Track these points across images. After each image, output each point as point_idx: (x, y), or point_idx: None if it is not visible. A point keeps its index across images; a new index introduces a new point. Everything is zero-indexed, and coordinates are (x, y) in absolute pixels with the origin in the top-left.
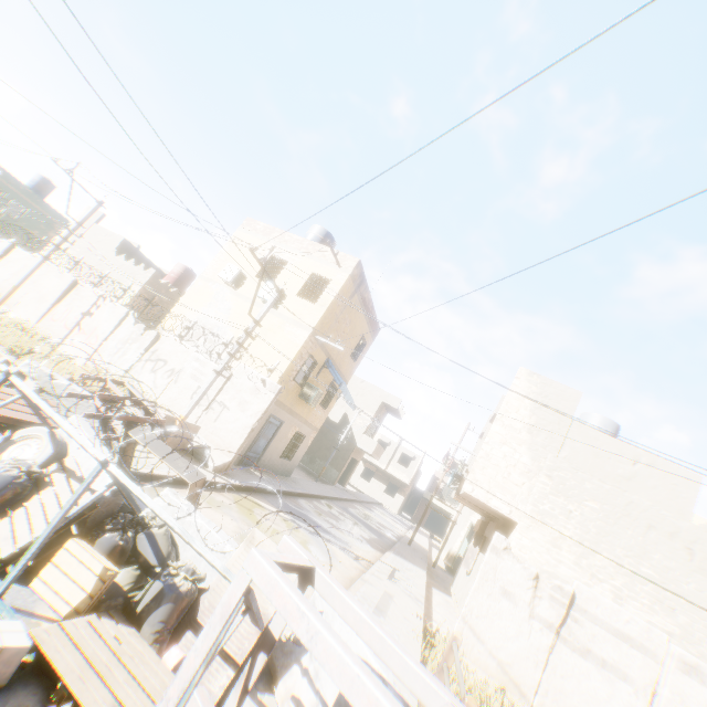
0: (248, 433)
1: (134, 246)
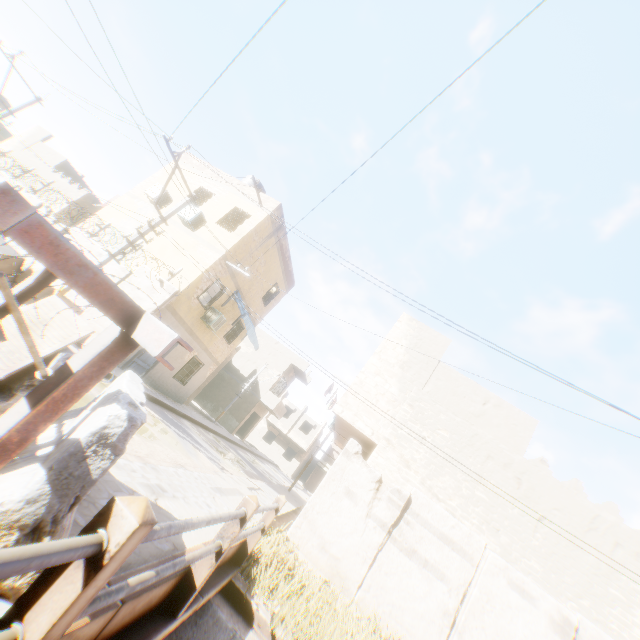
0: None
1: (75, 170)
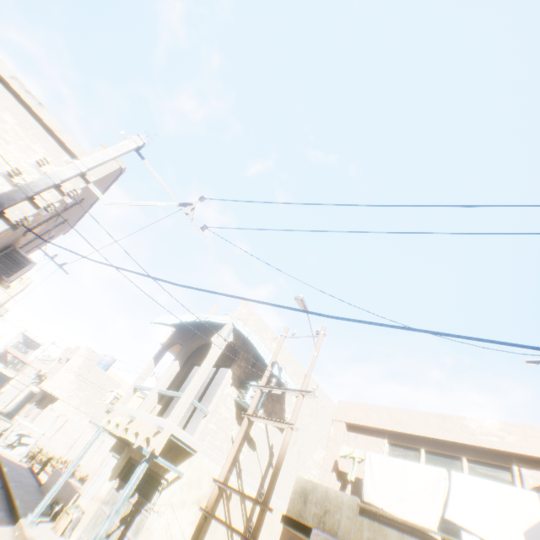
0: None
1: None
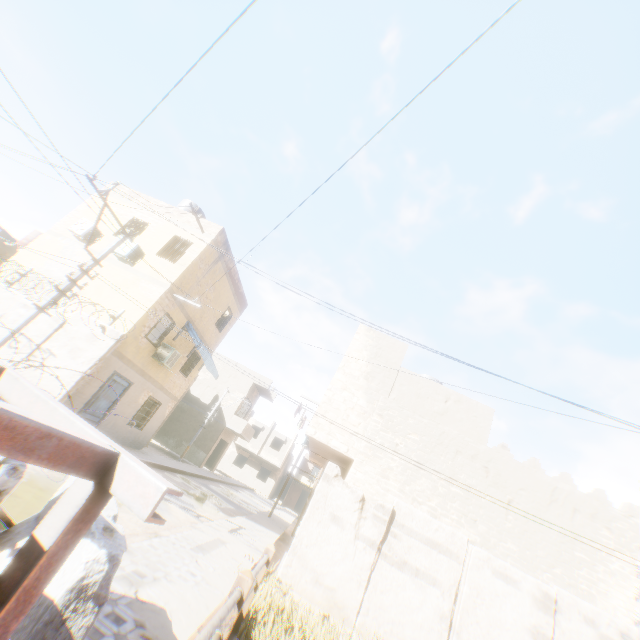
0: (76, 381)
1: None
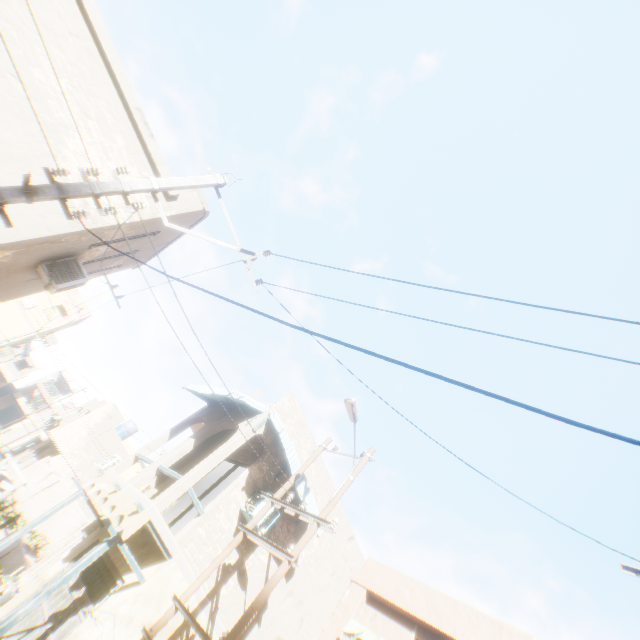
0: None
1: None
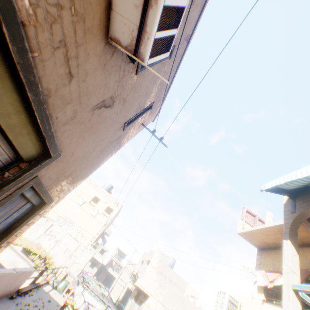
0: (83, 267)
1: None
